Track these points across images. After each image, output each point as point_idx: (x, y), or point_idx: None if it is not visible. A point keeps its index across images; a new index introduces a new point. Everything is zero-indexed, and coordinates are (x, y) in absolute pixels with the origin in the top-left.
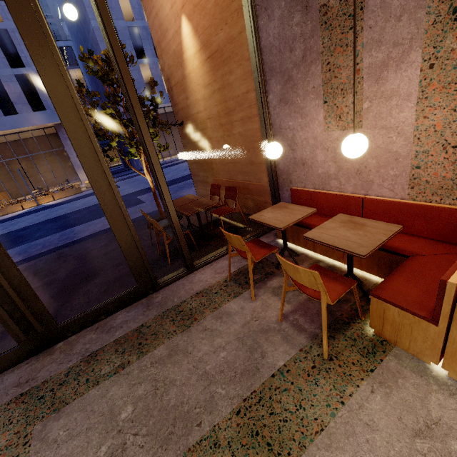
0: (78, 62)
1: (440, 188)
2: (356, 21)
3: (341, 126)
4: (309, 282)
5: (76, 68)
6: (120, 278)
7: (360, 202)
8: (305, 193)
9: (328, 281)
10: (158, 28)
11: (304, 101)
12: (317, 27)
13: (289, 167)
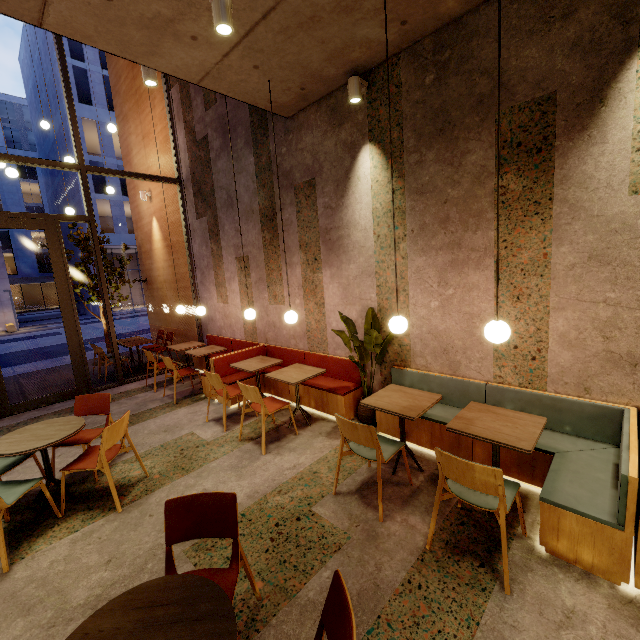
0: (38, 176)
1: (251, 334)
2: (221, 259)
3: (223, 301)
4: (170, 365)
5: (33, 182)
6: (59, 391)
7: (231, 342)
8: (212, 338)
9: (187, 371)
10: (137, 214)
11: (210, 285)
12: (211, 255)
13: (207, 321)
